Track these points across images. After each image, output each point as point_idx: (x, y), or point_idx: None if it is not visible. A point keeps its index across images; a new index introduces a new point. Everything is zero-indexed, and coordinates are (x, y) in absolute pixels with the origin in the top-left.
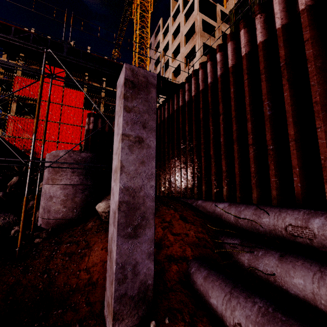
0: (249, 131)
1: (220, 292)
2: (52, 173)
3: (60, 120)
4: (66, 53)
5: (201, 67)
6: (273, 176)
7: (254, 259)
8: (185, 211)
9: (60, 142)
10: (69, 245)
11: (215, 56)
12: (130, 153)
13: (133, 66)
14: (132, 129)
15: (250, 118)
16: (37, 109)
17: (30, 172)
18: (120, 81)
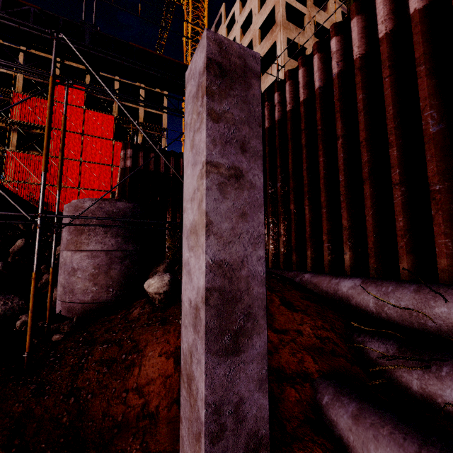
0: (393, 161)
1: (396, 451)
2: (74, 234)
3: (80, 157)
4: (88, 41)
5: (302, 63)
6: (441, 234)
7: (432, 380)
8: (287, 292)
9: (82, 189)
10: (106, 347)
11: (327, 44)
12: (221, 198)
13: (219, 36)
14: (223, 152)
15: (395, 141)
16: (46, 131)
17: (40, 233)
18: (194, 67)
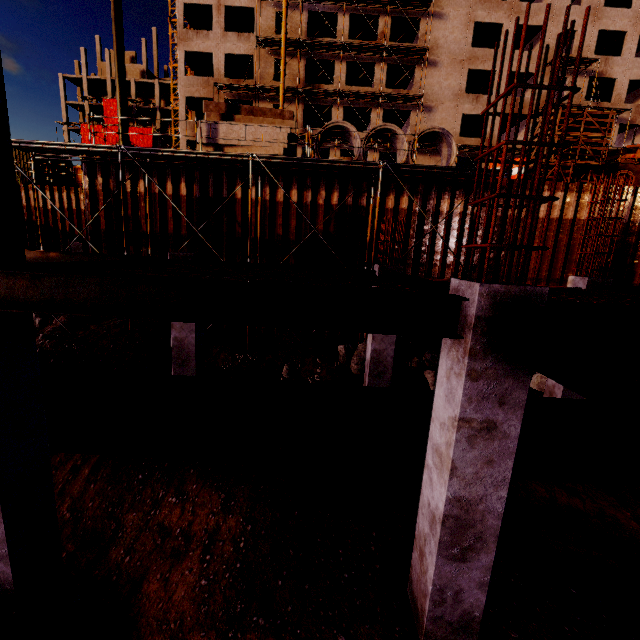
0: None
1: None
2: None
3: None
4: None
5: None
6: None
7: None
8: None
9: None
10: None
11: None
12: None
13: None
14: None
15: None
16: None
17: None
18: None
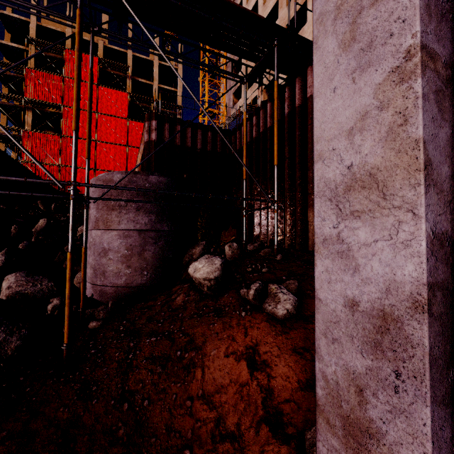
0: None
1: None
2: (103, 212)
3: (95, 137)
4: None
5: None
6: None
7: None
8: None
9: (98, 170)
10: (155, 340)
11: None
12: (438, 118)
13: None
14: (438, 34)
15: None
16: (76, 80)
17: (73, 206)
18: None
